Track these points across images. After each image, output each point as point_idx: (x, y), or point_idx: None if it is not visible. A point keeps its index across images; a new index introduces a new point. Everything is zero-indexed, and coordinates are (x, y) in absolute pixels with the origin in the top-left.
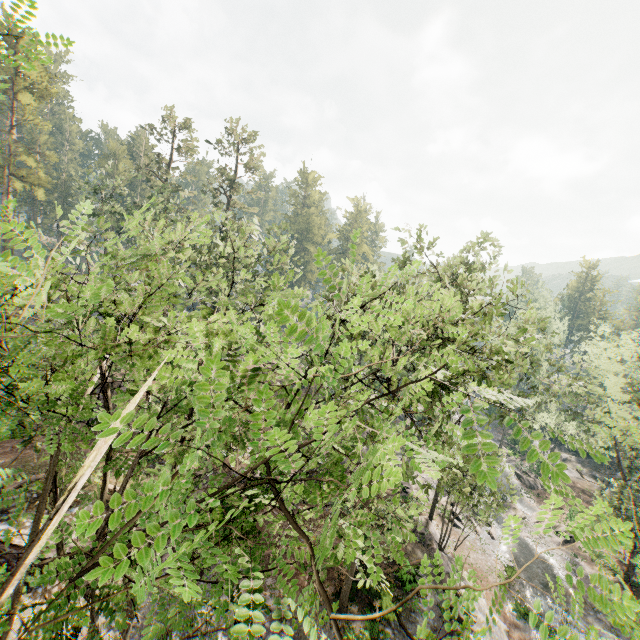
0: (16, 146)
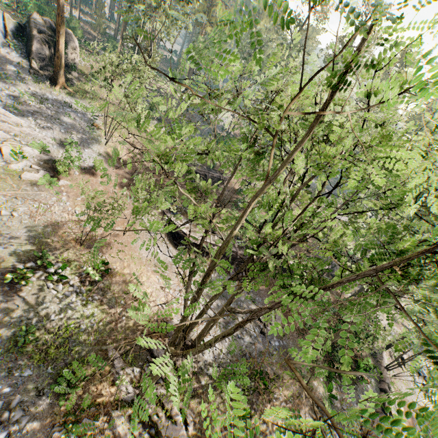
0: None
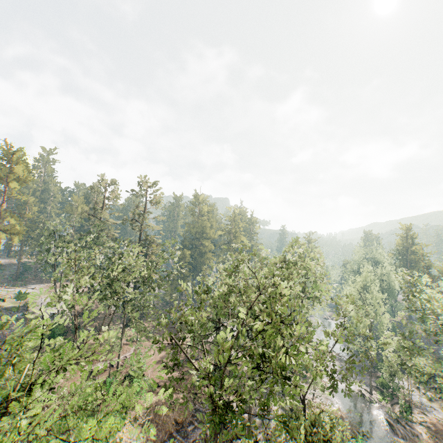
0: (5, 212)
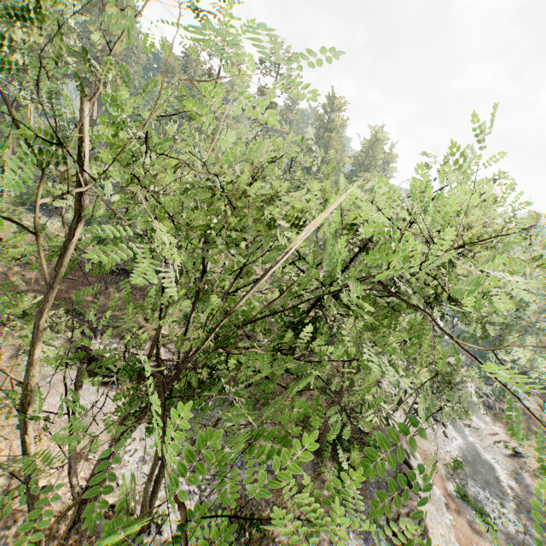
0: (101, 55)
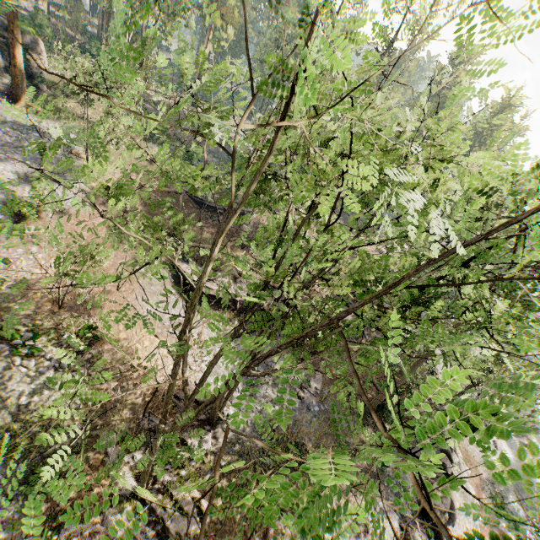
0: None
